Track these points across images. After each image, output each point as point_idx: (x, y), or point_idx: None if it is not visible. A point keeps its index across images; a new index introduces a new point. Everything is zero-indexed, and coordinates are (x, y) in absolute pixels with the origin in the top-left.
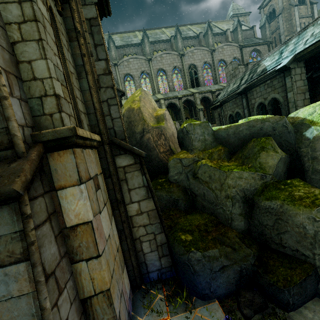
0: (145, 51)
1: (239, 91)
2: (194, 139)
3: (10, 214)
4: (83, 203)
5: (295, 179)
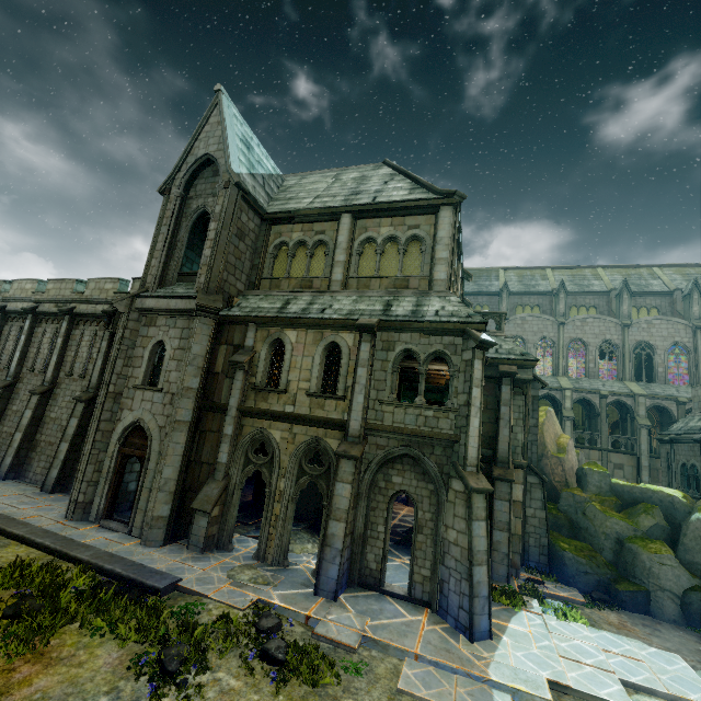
0: (557, 310)
1: (695, 438)
2: (590, 483)
3: (507, 486)
4: (521, 493)
5: (659, 540)
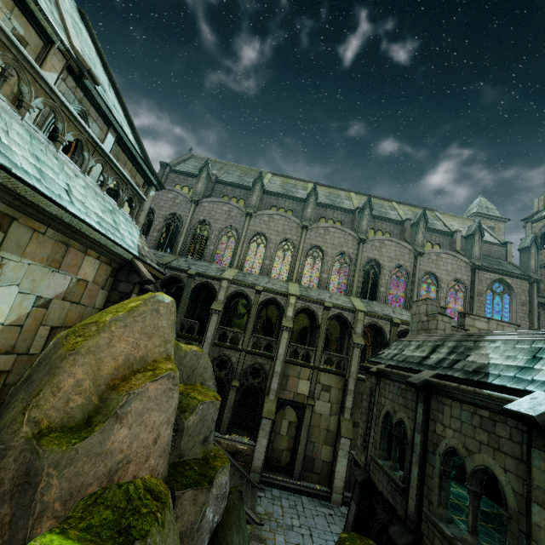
0: (304, 213)
1: (413, 381)
2: None
3: None
4: None
5: None
